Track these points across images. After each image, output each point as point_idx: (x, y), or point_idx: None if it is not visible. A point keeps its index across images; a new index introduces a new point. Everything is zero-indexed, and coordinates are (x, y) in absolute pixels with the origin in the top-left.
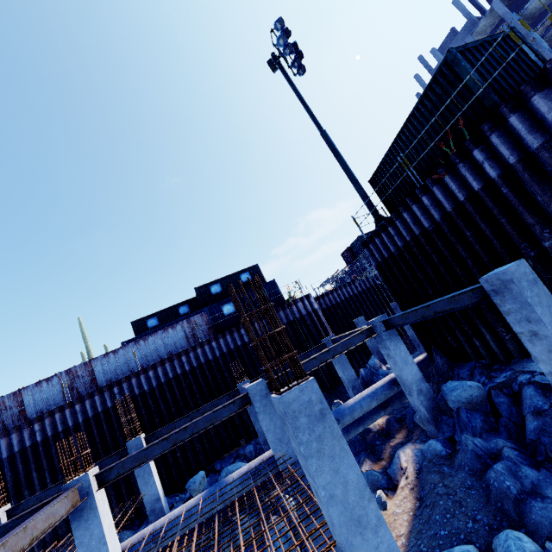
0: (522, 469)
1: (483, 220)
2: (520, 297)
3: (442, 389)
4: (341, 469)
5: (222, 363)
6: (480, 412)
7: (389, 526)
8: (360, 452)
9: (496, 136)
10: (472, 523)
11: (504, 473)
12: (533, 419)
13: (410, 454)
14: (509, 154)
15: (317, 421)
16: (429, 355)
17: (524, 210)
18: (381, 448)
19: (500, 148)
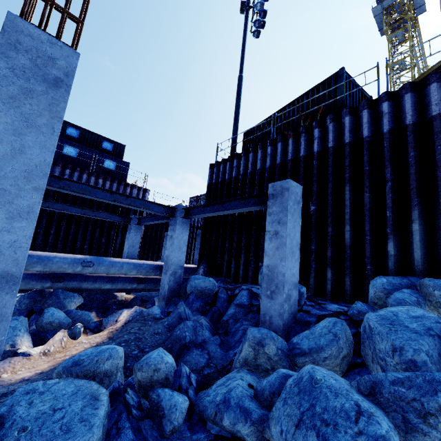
0: (204, 331)
1: (291, 178)
2: (285, 203)
3: (191, 277)
4: (27, 137)
5: None
6: (204, 300)
7: (65, 349)
8: (94, 308)
9: (333, 125)
10: (137, 352)
11: (190, 327)
12: (234, 308)
13: (132, 309)
14: (331, 140)
15: (43, 80)
16: (198, 265)
17: (316, 180)
18: (114, 311)
19: (330, 134)
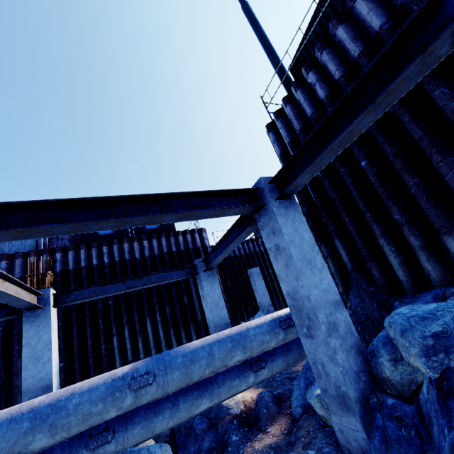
0: None
1: None
2: None
3: (392, 320)
4: None
5: (59, 282)
6: None
7: None
8: (200, 453)
9: None
10: None
11: None
12: None
13: None
14: None
15: None
16: (343, 288)
17: None
18: (237, 450)
19: None
